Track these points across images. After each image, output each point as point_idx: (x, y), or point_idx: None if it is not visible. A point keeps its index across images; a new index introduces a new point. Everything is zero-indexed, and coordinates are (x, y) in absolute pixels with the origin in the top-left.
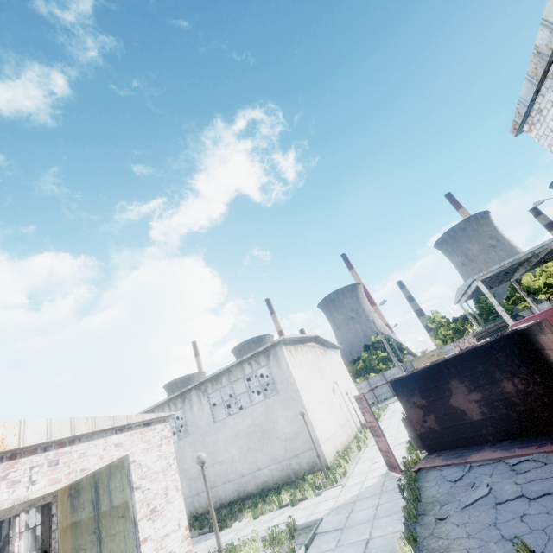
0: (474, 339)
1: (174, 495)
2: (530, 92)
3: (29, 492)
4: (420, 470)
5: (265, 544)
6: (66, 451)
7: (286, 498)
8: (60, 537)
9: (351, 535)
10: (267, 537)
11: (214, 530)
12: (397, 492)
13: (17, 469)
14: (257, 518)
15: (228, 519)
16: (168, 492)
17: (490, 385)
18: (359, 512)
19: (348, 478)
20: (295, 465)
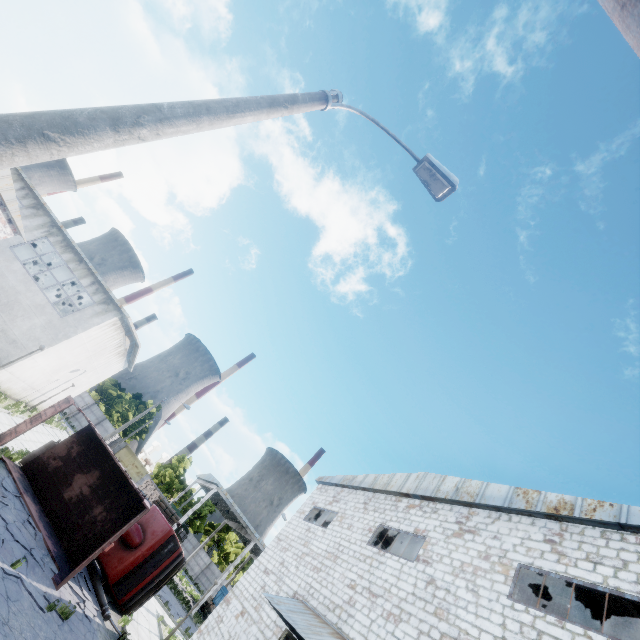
0: (157, 498)
1: None
2: (336, 481)
3: None
4: (4, 462)
5: None
6: None
7: None
8: None
9: None
10: None
11: None
12: None
13: None
14: None
15: None
16: None
17: (98, 498)
18: None
19: None
20: None
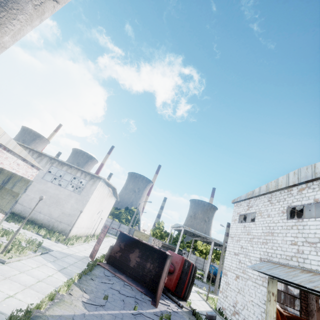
0: (161, 244)
1: None
2: (243, 198)
3: None
4: (99, 265)
5: (25, 241)
6: (4, 152)
7: (43, 232)
8: None
9: (60, 262)
10: (27, 239)
11: (23, 222)
12: (85, 264)
13: None
14: (24, 229)
15: (10, 219)
16: None
17: (145, 260)
18: (68, 259)
19: (72, 247)
20: (56, 224)
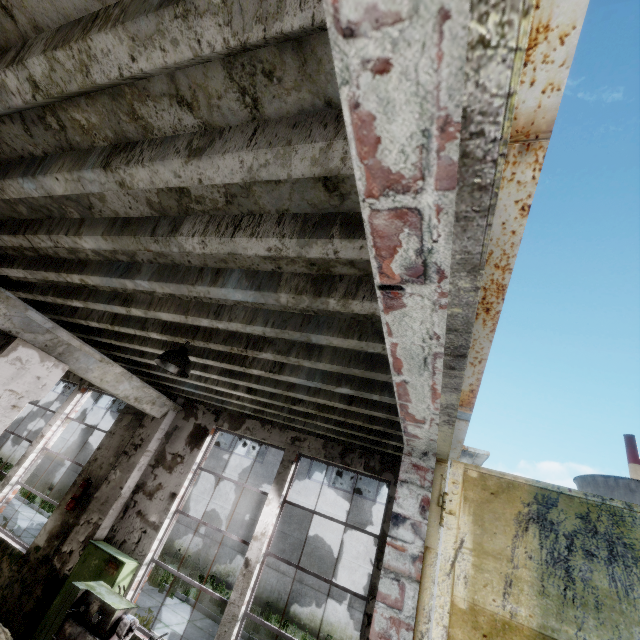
0: None
1: None
2: None
3: None
4: None
5: None
6: None
7: None
8: (449, 632)
9: None
10: None
11: None
12: None
13: None
14: None
15: None
16: None
17: None
18: None
19: None
20: None
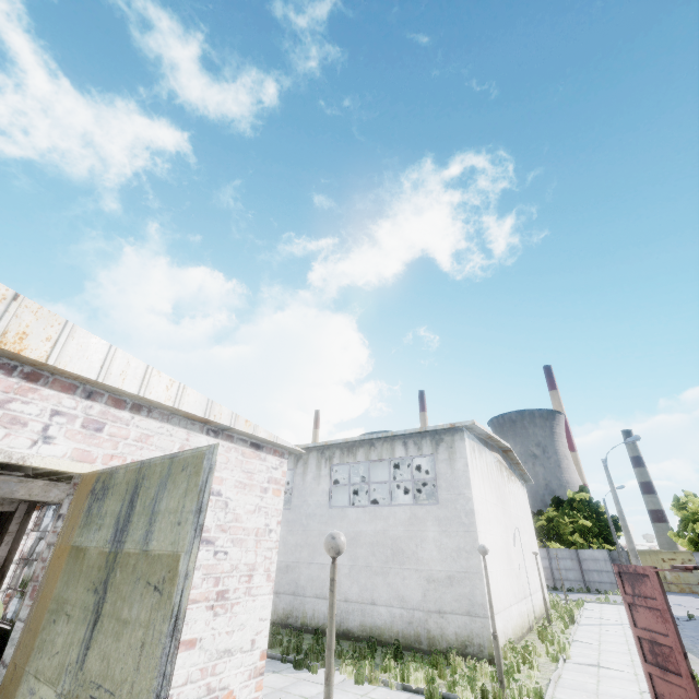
0: None
1: (260, 585)
2: None
3: (34, 451)
4: None
5: None
6: (121, 417)
7: (419, 678)
8: (51, 562)
9: None
10: None
11: None
12: None
13: (30, 401)
14: (360, 682)
15: (313, 657)
16: (254, 576)
17: None
18: None
19: None
20: (434, 626)
